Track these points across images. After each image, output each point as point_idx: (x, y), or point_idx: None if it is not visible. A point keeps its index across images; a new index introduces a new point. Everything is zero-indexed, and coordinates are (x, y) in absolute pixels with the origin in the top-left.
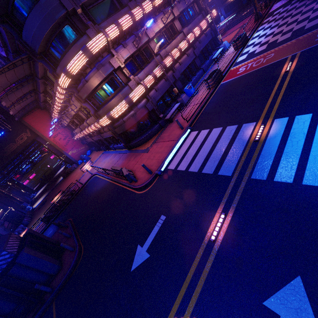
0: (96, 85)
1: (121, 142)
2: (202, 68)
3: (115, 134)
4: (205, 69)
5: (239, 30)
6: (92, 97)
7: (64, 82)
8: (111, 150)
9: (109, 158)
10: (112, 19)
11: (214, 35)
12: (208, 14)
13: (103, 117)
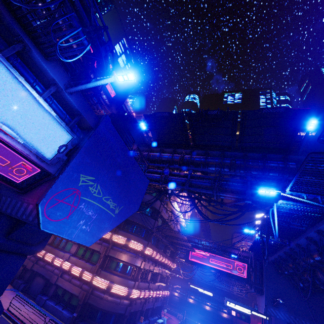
0: (127, 261)
1: (65, 309)
2: (149, 321)
3: (85, 298)
4: (150, 323)
5: (169, 318)
6: (111, 259)
7: (119, 239)
8: (30, 299)
9: (29, 307)
10: (154, 247)
11: (162, 305)
12: (168, 290)
13: (100, 277)
